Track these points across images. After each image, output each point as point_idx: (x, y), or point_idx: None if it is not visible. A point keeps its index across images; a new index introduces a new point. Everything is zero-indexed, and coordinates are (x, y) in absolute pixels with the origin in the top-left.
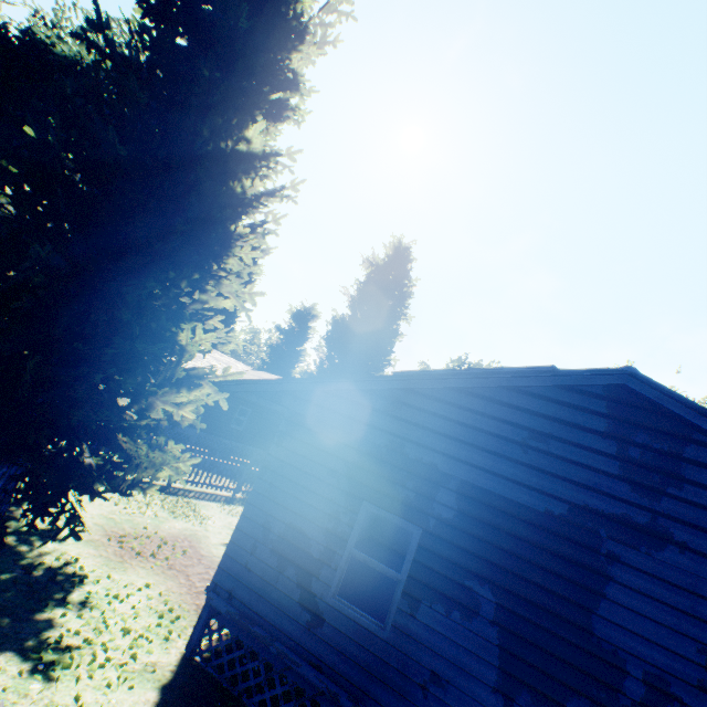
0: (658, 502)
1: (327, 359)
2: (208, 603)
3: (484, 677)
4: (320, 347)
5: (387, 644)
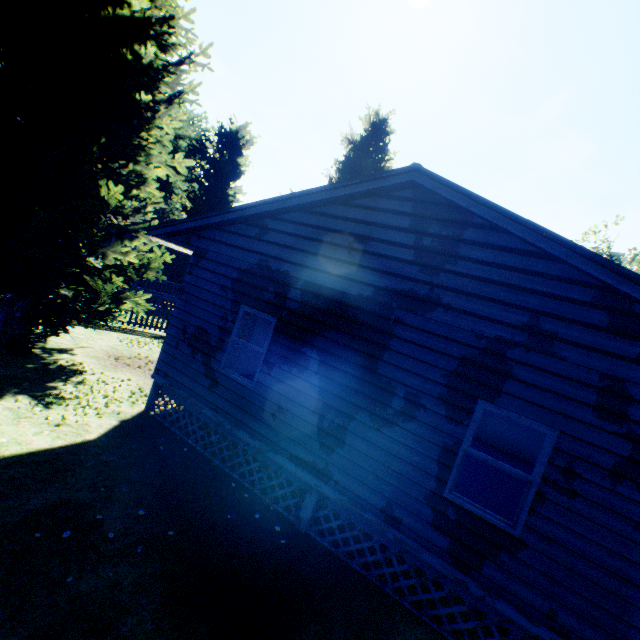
0: (437, 277)
1: None
2: (154, 381)
3: (308, 406)
4: None
5: (254, 393)
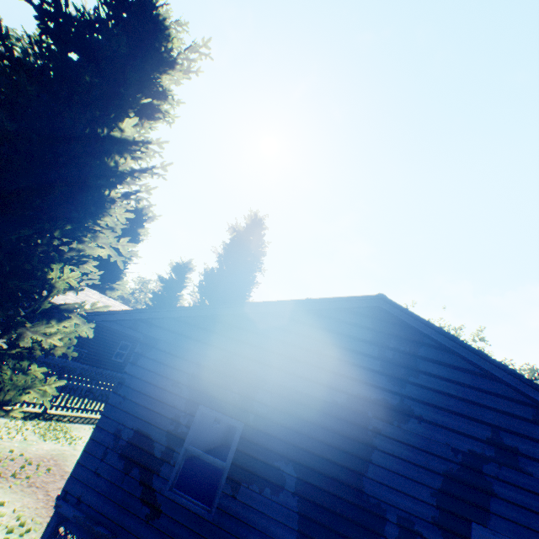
0: (404, 388)
1: (199, 302)
2: (57, 511)
3: None
4: (194, 292)
5: (212, 525)
